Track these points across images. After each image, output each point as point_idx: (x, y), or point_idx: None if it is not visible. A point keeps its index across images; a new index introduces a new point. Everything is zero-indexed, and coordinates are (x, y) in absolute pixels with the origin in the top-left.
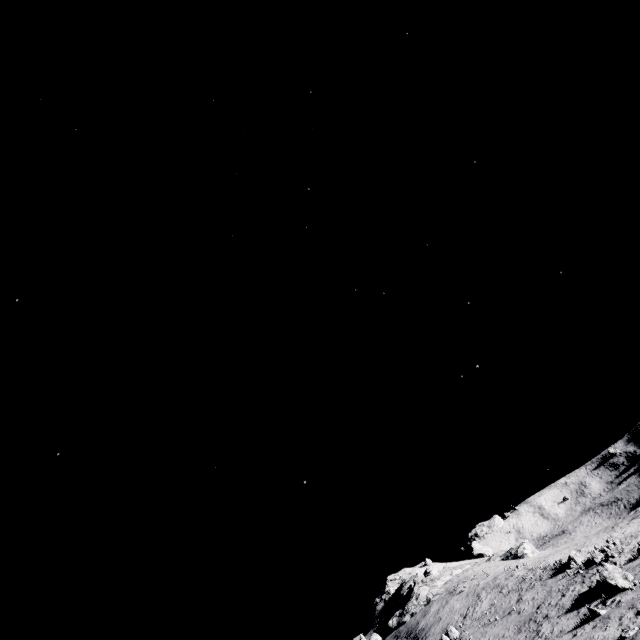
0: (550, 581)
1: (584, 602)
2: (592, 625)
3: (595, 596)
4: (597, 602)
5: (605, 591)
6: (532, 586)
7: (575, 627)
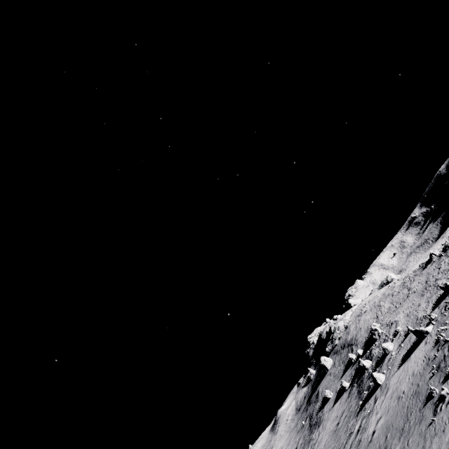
0: (424, 271)
1: None
2: None
3: None
4: None
5: None
6: (413, 280)
7: None
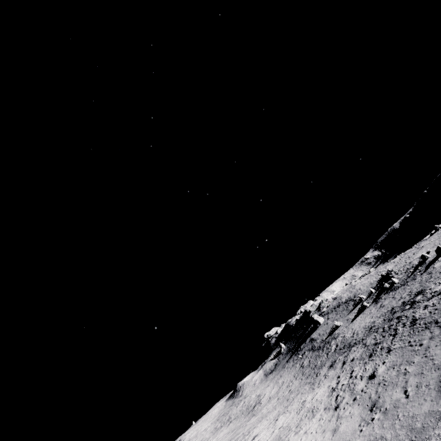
0: (431, 237)
1: None
2: None
3: None
4: None
5: None
6: (419, 245)
7: None
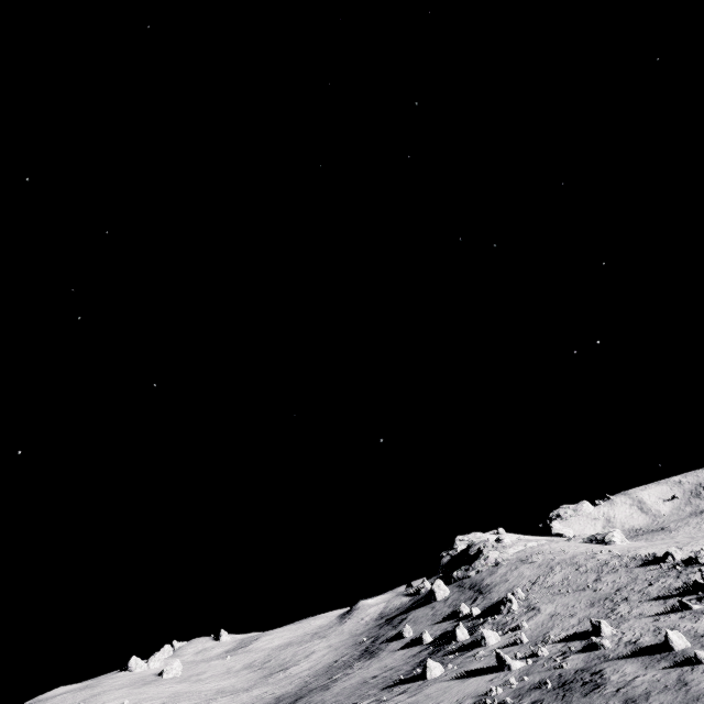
0: (637, 570)
1: (674, 595)
2: (680, 615)
3: (689, 592)
4: (691, 597)
5: (703, 589)
6: (615, 571)
7: (658, 614)
